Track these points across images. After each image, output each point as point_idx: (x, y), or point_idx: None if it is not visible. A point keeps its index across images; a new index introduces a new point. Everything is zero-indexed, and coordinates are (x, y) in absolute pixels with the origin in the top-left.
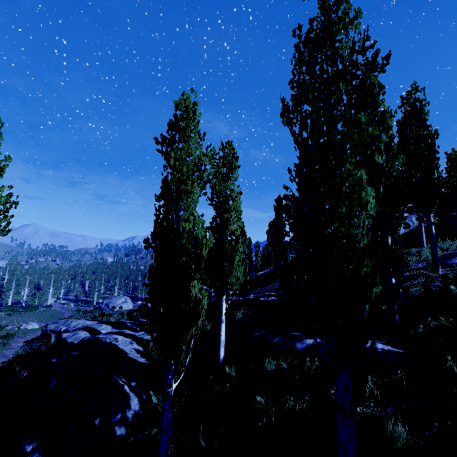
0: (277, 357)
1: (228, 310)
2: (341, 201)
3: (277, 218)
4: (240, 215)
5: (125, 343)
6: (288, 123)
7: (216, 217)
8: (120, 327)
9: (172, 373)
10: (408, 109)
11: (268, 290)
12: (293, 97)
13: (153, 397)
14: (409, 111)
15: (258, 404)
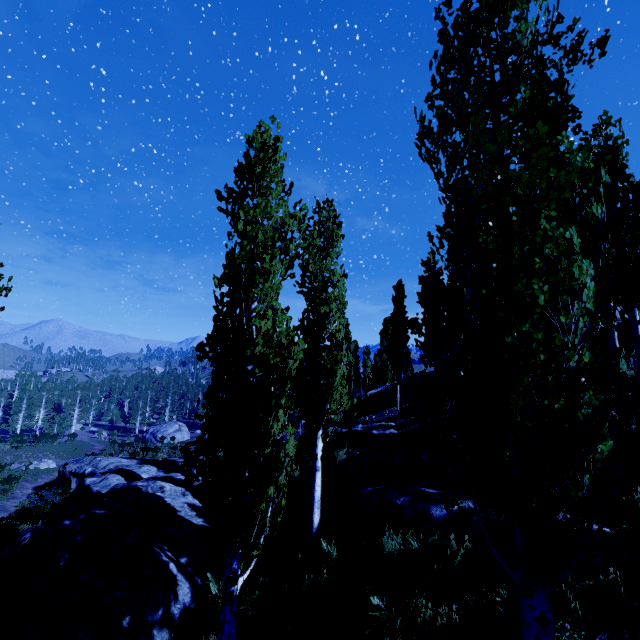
0: (403, 530)
1: (325, 447)
2: (536, 284)
3: (397, 313)
4: (344, 308)
5: (174, 495)
6: (429, 156)
7: (309, 311)
8: (169, 469)
9: (237, 560)
10: (597, 151)
11: (384, 418)
12: (441, 109)
13: (211, 584)
14: (598, 153)
15: (373, 607)
